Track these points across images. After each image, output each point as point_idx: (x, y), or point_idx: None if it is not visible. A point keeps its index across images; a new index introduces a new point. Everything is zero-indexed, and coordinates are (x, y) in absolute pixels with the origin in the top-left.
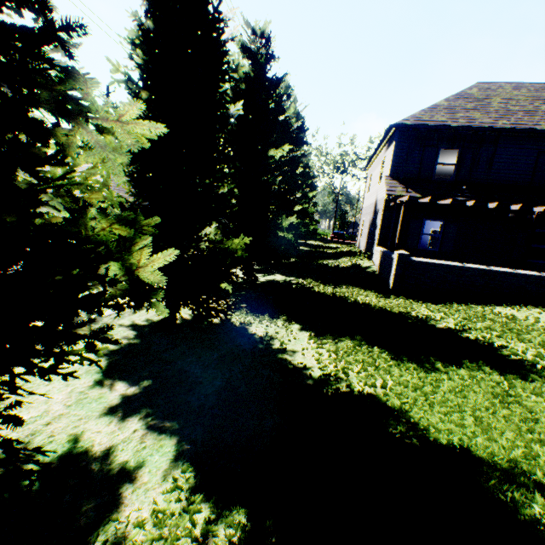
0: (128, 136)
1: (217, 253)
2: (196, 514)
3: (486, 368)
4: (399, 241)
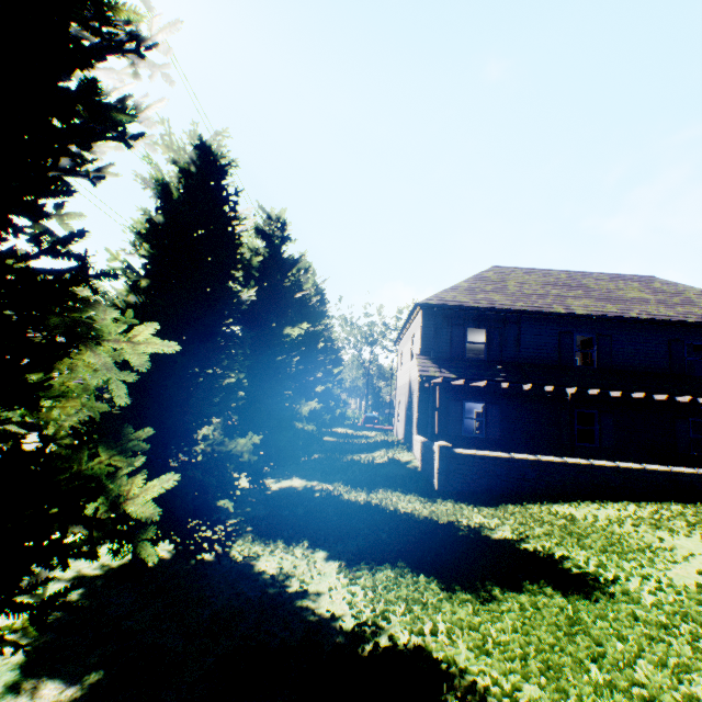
0: (138, 356)
1: (217, 458)
2: None
3: (548, 588)
4: (439, 429)
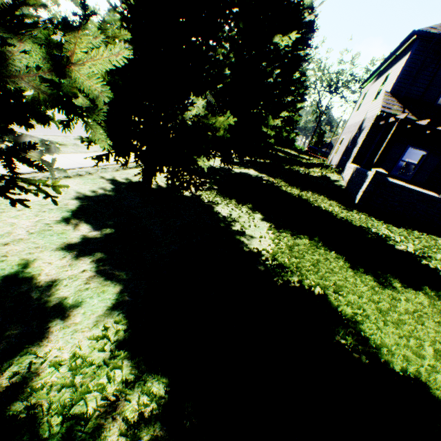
0: None
1: (200, 127)
2: (115, 370)
3: None
4: (378, 160)
